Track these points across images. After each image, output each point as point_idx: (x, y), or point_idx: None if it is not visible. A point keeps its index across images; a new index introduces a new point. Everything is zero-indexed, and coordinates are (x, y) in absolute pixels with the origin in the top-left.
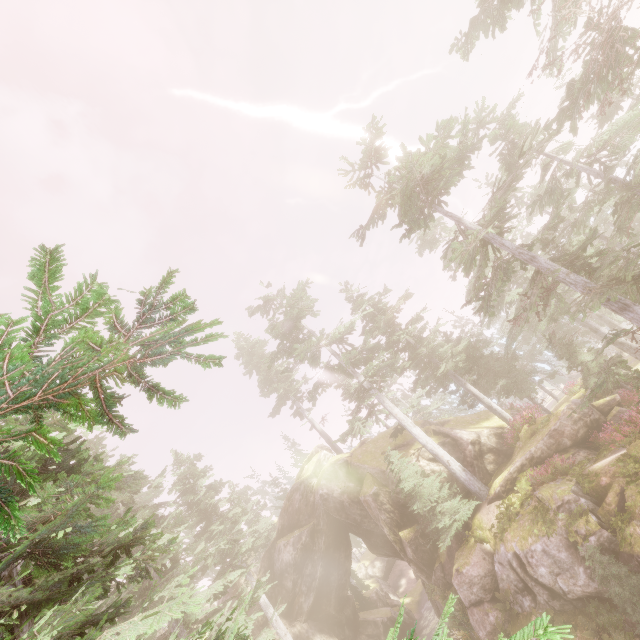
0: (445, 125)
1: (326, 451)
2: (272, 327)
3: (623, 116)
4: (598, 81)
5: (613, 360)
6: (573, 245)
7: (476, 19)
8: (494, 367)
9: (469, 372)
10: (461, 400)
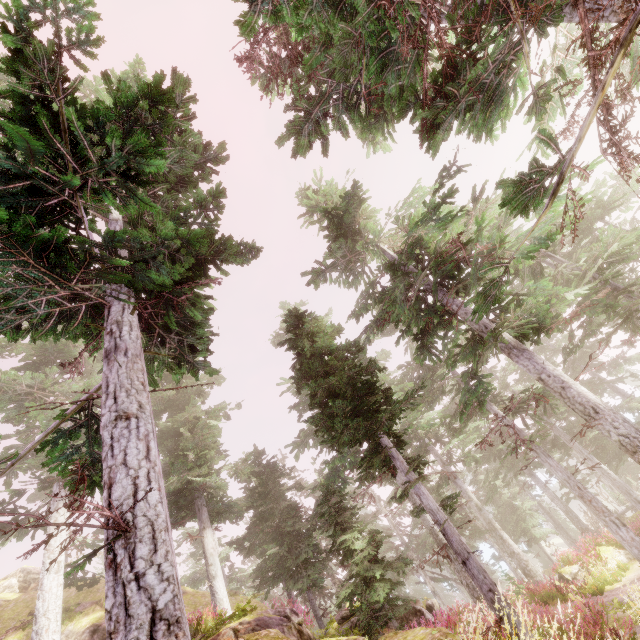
0: (131, 84)
1: (16, 580)
2: (1, 344)
3: (415, 189)
4: (345, 107)
5: (393, 563)
6: (306, 319)
7: (283, 61)
8: (286, 523)
9: (259, 521)
10: (257, 570)
